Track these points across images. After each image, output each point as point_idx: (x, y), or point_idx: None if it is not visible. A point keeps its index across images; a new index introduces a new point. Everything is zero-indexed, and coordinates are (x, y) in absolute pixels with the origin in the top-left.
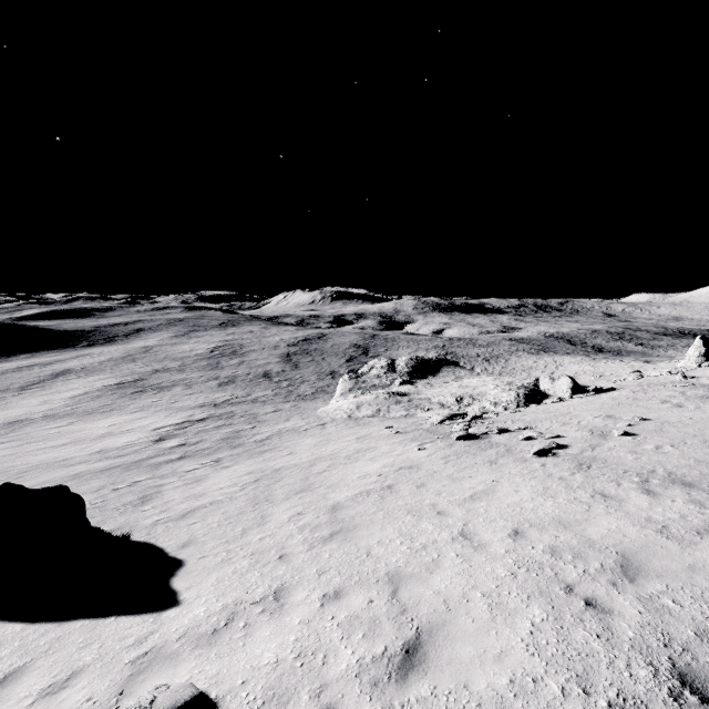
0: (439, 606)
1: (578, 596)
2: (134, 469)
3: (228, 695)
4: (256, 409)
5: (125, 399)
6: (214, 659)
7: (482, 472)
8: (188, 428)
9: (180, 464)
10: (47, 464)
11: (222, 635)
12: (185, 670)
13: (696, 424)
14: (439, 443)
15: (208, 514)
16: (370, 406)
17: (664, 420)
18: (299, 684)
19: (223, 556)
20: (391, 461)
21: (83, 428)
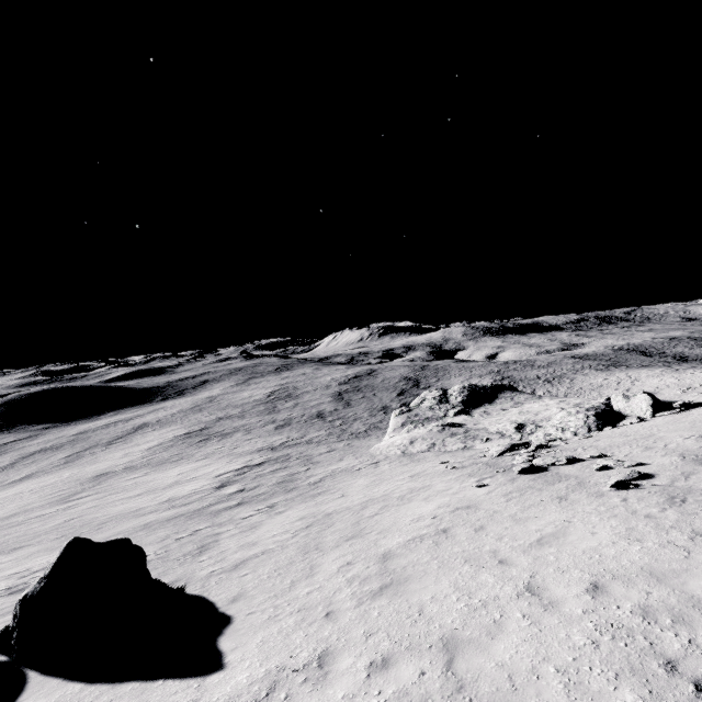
0: (502, 683)
1: (685, 677)
2: (196, 517)
3: None
4: (310, 450)
5: (193, 447)
6: None
7: (550, 511)
8: (247, 473)
9: (237, 511)
10: (123, 515)
11: None
12: None
13: None
14: (499, 478)
15: (259, 564)
16: (424, 440)
17: None
18: None
19: (270, 613)
20: (447, 500)
21: (156, 477)
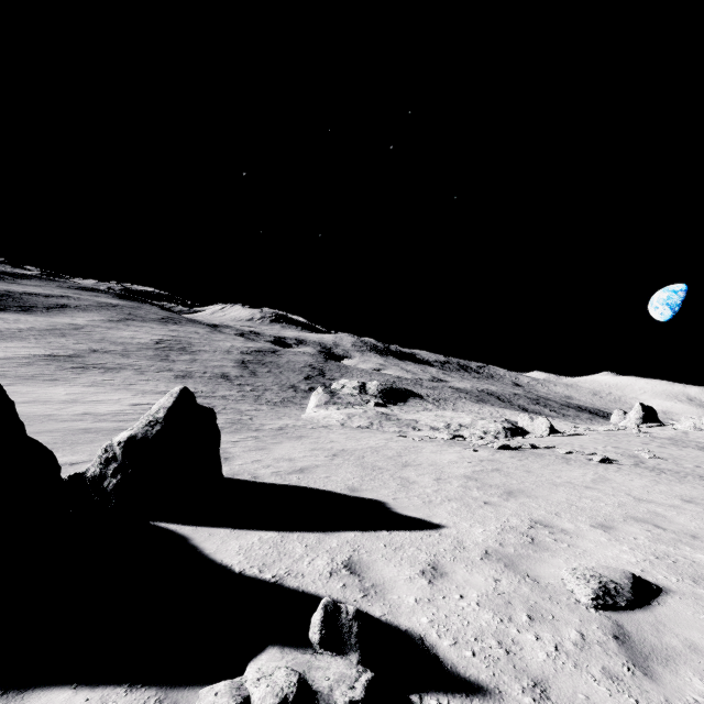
0: None
1: None
2: None
3: (646, 577)
4: (234, 405)
5: (66, 372)
6: (575, 558)
7: (571, 468)
8: None
9: None
10: (27, 416)
11: (545, 545)
12: (561, 564)
13: (699, 458)
14: (483, 449)
15: (331, 472)
16: (361, 418)
17: (668, 453)
18: (700, 571)
19: (418, 499)
20: (460, 455)
21: (33, 390)
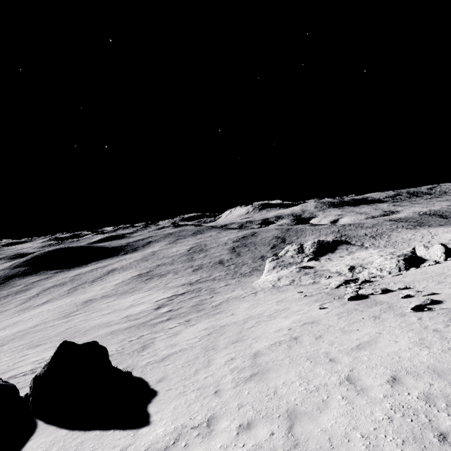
0: (324, 443)
1: None
2: (142, 327)
3: None
4: (214, 284)
5: (142, 283)
6: None
7: (367, 325)
8: (174, 299)
9: (166, 324)
10: (99, 325)
11: None
12: None
13: None
14: (335, 303)
15: (177, 358)
16: (287, 277)
17: None
18: None
19: (180, 389)
20: (299, 318)
21: (120, 302)
